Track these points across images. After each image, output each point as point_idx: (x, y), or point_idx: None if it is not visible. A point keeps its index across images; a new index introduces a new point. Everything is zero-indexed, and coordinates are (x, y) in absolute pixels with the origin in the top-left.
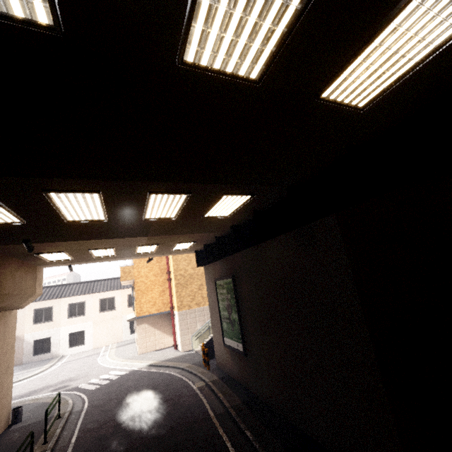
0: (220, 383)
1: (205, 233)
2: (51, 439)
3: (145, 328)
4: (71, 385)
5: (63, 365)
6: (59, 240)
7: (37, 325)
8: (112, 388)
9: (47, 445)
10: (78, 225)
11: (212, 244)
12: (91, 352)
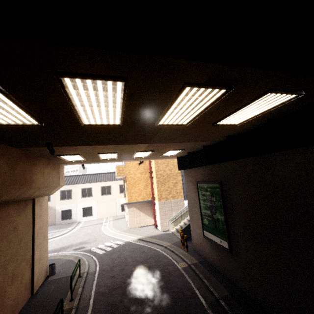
0: (202, 268)
1: (198, 142)
2: (75, 297)
3: (133, 211)
4: (86, 248)
5: (79, 229)
6: (75, 144)
7: (62, 201)
8: (114, 255)
9: (73, 302)
10: (92, 130)
11: (195, 152)
12: (97, 222)
